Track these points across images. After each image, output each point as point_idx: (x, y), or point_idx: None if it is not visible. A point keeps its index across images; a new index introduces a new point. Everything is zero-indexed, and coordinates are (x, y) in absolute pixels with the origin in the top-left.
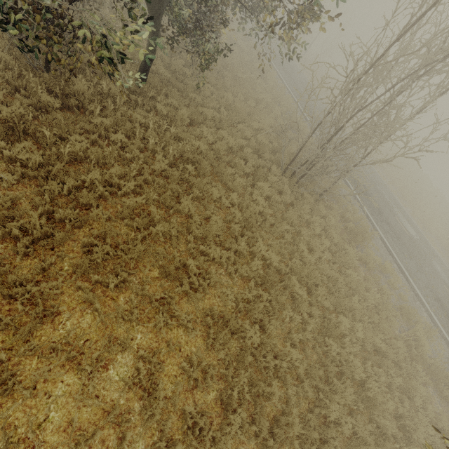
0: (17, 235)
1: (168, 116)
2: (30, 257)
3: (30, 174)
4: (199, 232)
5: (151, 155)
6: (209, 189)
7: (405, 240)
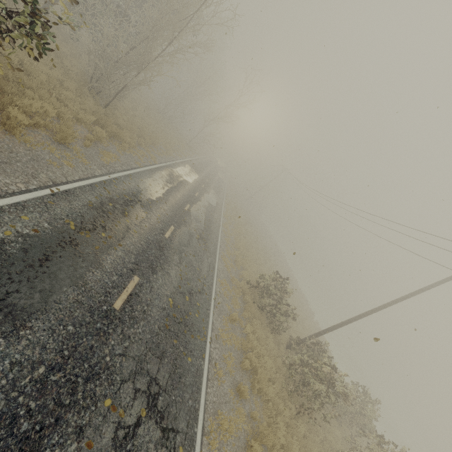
0: None
1: None
2: None
3: None
4: None
5: None
6: None
7: (170, 197)
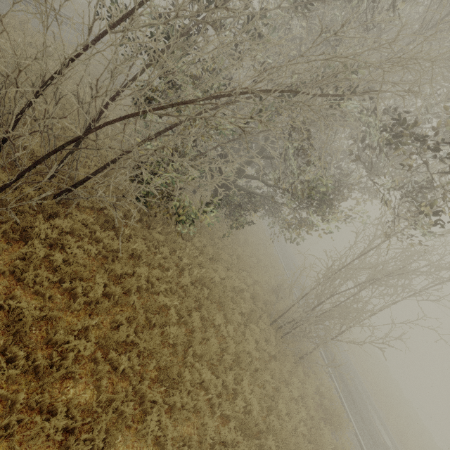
0: (77, 293)
1: (198, 247)
2: (73, 315)
3: (102, 253)
4: (199, 349)
5: (180, 270)
6: (214, 313)
7: (381, 448)
